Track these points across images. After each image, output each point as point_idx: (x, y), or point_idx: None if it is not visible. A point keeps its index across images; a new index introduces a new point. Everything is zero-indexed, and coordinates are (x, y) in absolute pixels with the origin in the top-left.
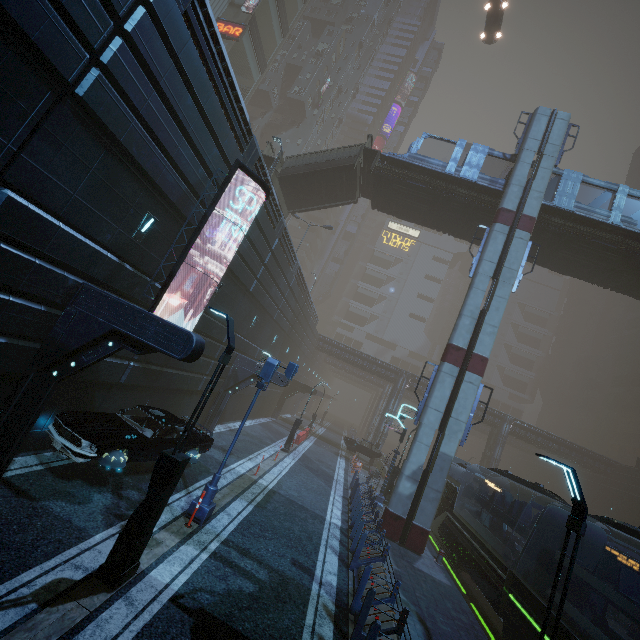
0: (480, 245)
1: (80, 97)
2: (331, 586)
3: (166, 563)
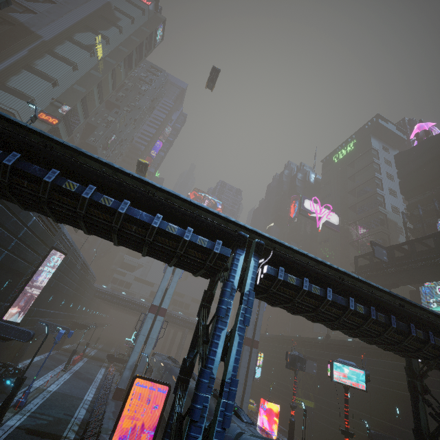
0: None
1: None
2: (80, 418)
3: (10, 420)
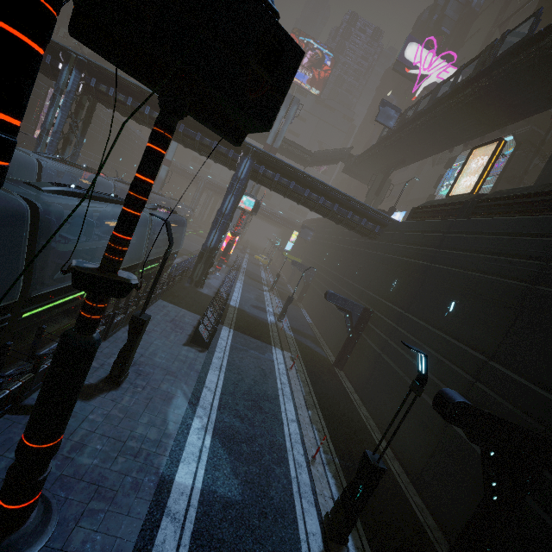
0: None
1: None
2: None
3: None
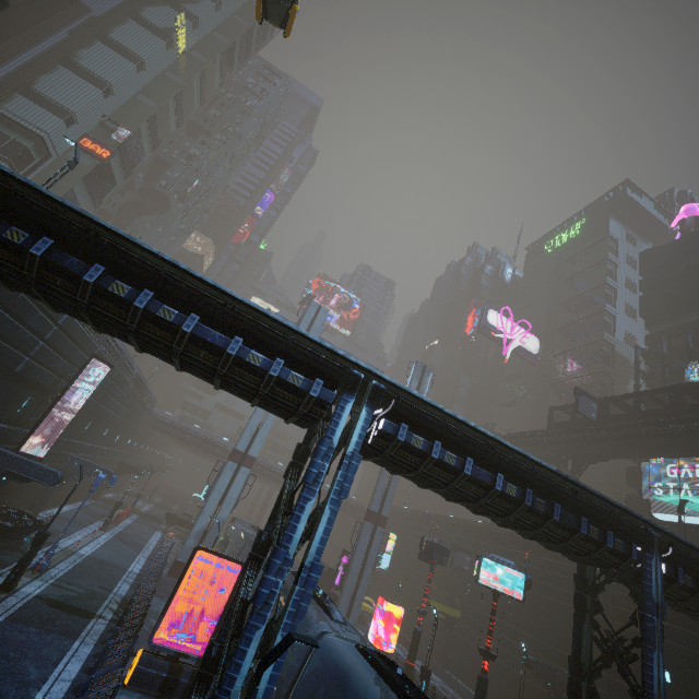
0: None
1: (17, 372)
2: (122, 595)
3: (28, 587)
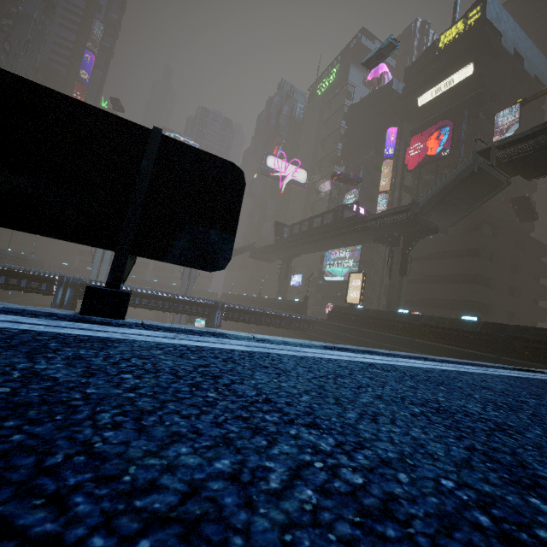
0: (95, 250)
1: None
2: None
3: None
